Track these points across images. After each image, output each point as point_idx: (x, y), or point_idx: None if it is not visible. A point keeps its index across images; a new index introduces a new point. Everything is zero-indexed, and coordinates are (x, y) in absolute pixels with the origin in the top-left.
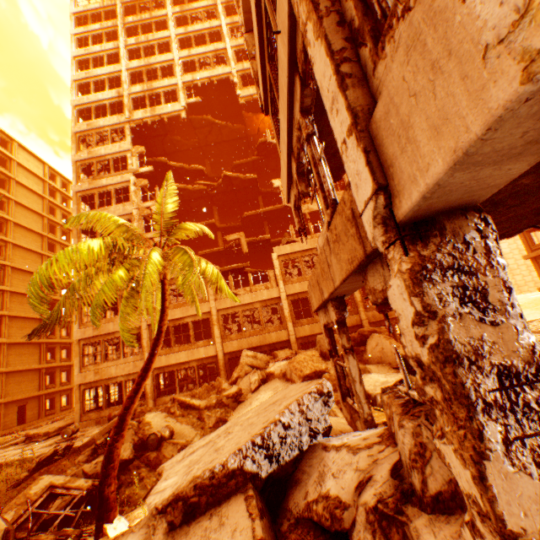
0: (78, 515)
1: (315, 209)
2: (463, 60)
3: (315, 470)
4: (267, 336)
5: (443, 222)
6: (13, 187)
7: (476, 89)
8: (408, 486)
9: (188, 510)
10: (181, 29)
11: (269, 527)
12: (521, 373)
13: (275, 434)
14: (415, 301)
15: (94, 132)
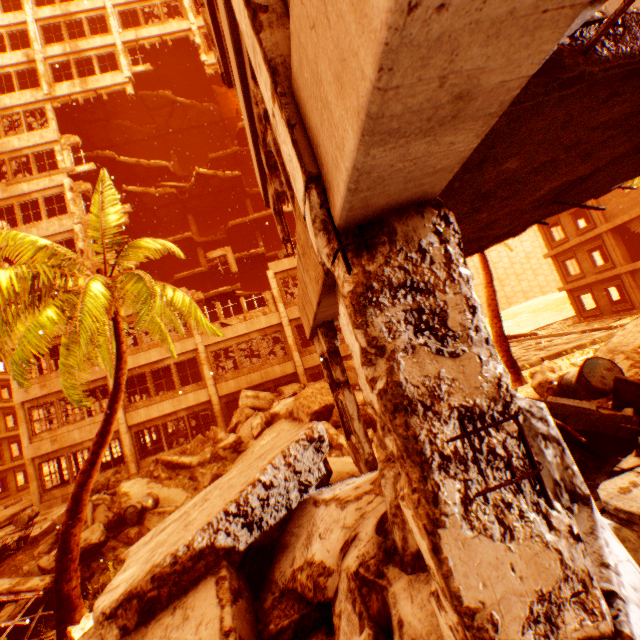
0: (35, 622)
1: None
2: None
3: (305, 530)
4: (269, 371)
5: (394, 224)
6: None
7: None
8: (392, 543)
9: (146, 608)
10: None
11: (247, 609)
12: (486, 413)
13: (254, 498)
14: (359, 335)
15: None
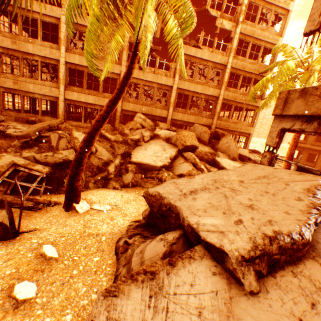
0: (43, 190)
1: (226, 28)
2: None
3: None
4: (154, 110)
5: None
6: None
7: None
8: None
9: (269, 264)
10: None
11: None
12: None
13: None
14: None
15: None
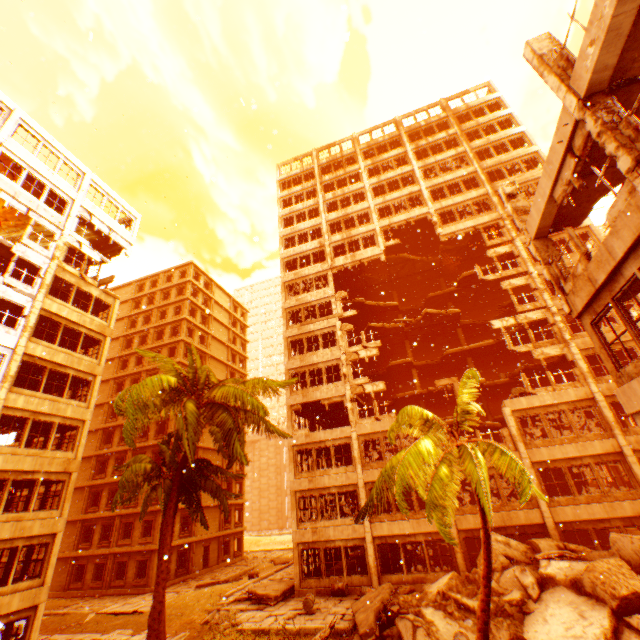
0: None
1: (552, 354)
2: None
3: None
4: (511, 514)
5: None
6: (210, 323)
7: None
8: None
9: None
10: (374, 179)
11: None
12: None
13: None
14: None
15: (299, 280)
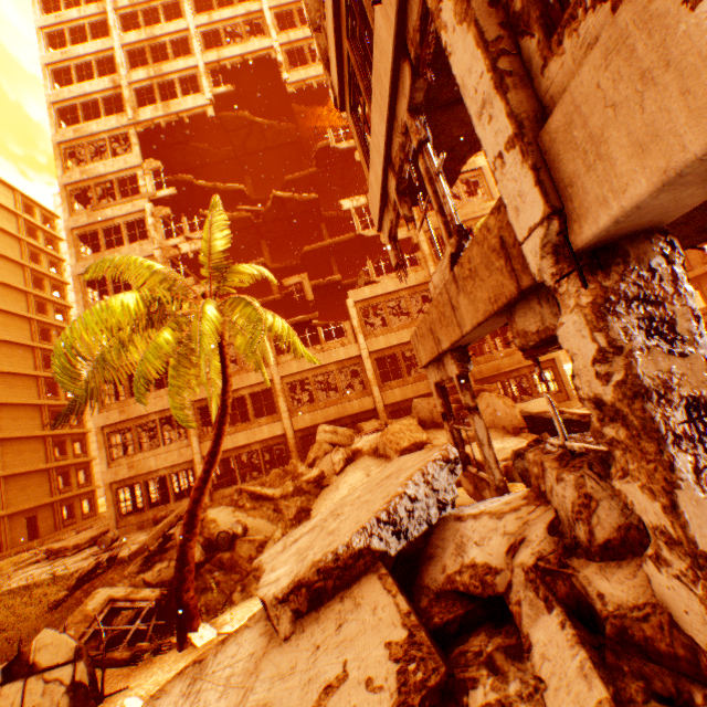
0: (151, 629)
1: (400, 238)
2: (685, 74)
3: (451, 543)
4: (347, 405)
5: (626, 248)
6: None
7: (699, 107)
8: (570, 540)
9: (314, 596)
10: None
11: (410, 603)
12: None
13: (401, 509)
14: (599, 337)
15: (85, 141)
